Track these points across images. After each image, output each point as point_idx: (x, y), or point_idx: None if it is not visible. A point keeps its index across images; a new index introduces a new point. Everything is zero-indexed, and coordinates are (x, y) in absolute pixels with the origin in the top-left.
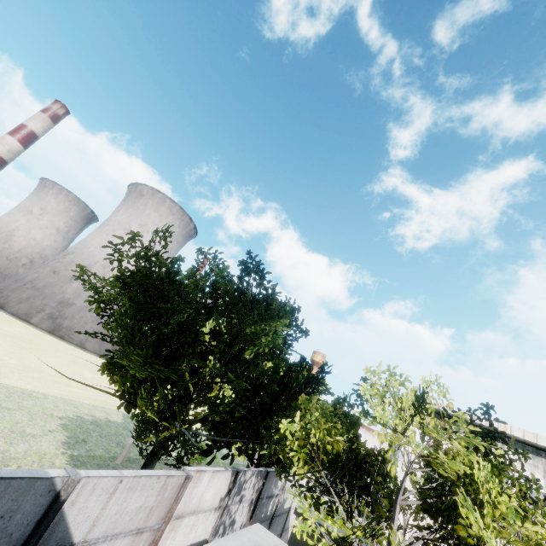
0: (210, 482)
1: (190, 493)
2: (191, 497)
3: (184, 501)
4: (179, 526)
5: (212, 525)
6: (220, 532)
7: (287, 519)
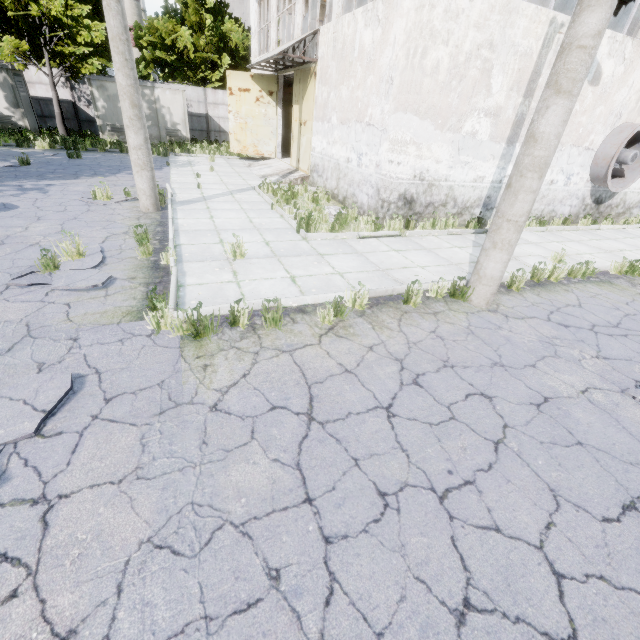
0: (40, 72)
1: (27, 74)
2: (30, 76)
3: (26, 77)
4: (35, 87)
5: (69, 95)
6: (85, 101)
7: (213, 124)
